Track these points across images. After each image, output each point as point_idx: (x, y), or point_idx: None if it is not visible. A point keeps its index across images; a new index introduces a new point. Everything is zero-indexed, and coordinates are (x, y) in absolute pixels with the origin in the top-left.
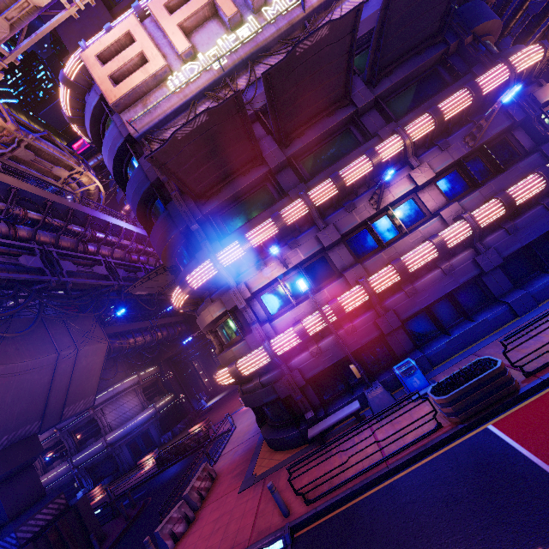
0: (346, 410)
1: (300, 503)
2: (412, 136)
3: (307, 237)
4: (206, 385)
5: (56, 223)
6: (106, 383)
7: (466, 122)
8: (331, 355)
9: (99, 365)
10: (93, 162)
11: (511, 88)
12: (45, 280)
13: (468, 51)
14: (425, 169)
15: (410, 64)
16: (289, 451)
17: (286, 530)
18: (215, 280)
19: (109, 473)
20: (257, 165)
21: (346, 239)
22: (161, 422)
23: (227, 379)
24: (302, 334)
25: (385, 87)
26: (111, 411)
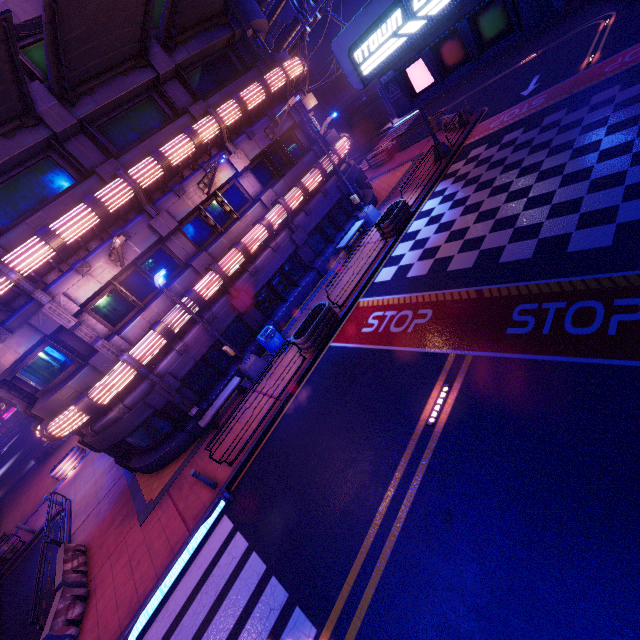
0: (229, 388)
1: (223, 471)
2: (225, 121)
3: (138, 226)
4: None
5: None
6: None
7: (262, 115)
8: (199, 347)
9: None
10: None
11: (296, 97)
12: None
13: (252, 45)
14: (241, 156)
15: (203, 38)
16: (181, 457)
17: (222, 492)
18: (7, 298)
19: None
20: (30, 125)
21: (182, 227)
22: None
23: (77, 421)
24: (167, 333)
25: (184, 56)
26: None
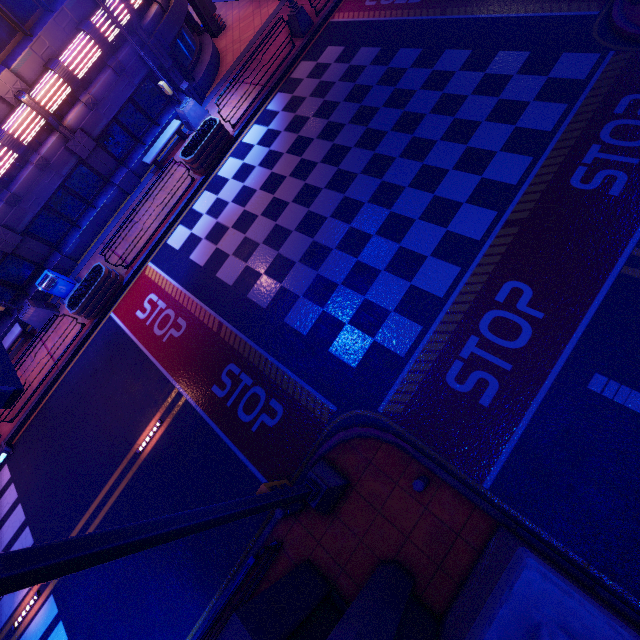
0: (10, 337)
1: (7, 424)
2: None
3: None
4: None
5: None
6: None
7: None
8: None
9: None
10: None
11: None
12: None
13: None
14: None
15: None
16: None
17: (3, 447)
18: None
19: None
20: None
21: None
22: None
23: None
24: None
25: None
26: None
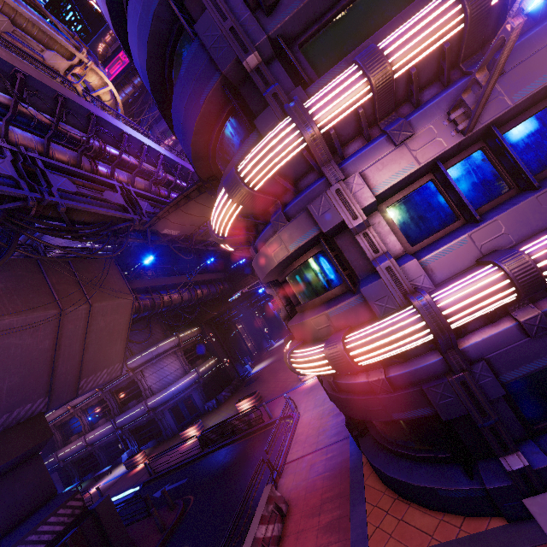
0: None
1: None
2: None
3: (526, 48)
4: (250, 349)
5: (39, 116)
6: (145, 344)
7: None
8: None
9: (123, 327)
10: (120, 97)
11: None
12: (17, 195)
13: None
14: None
15: None
16: (448, 519)
17: None
18: (295, 171)
19: (153, 437)
20: None
21: None
22: (205, 387)
23: (319, 369)
24: (529, 280)
25: None
26: (151, 374)
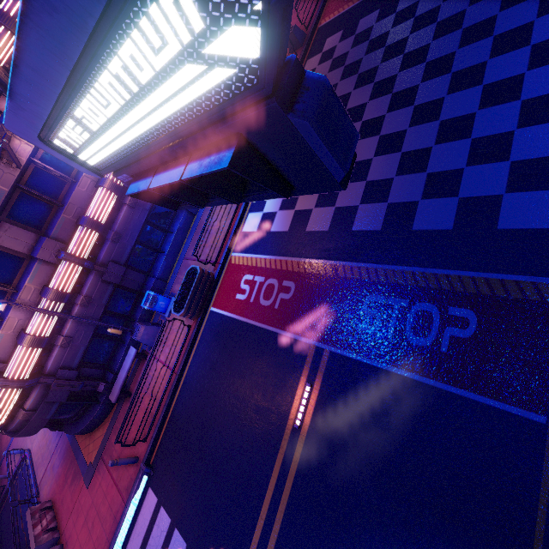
0: (128, 360)
1: (141, 444)
2: None
3: None
4: None
5: None
6: None
7: None
8: (84, 333)
9: None
10: None
11: None
12: None
13: None
14: None
15: None
16: (106, 421)
17: (143, 468)
18: None
19: None
20: None
21: (6, 215)
22: None
23: None
24: (38, 343)
25: None
26: None
